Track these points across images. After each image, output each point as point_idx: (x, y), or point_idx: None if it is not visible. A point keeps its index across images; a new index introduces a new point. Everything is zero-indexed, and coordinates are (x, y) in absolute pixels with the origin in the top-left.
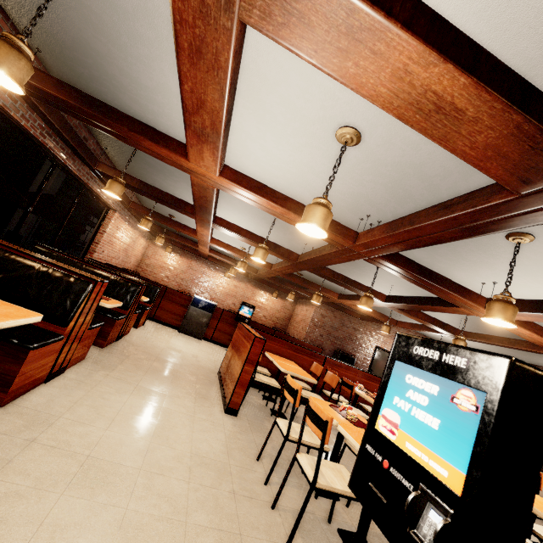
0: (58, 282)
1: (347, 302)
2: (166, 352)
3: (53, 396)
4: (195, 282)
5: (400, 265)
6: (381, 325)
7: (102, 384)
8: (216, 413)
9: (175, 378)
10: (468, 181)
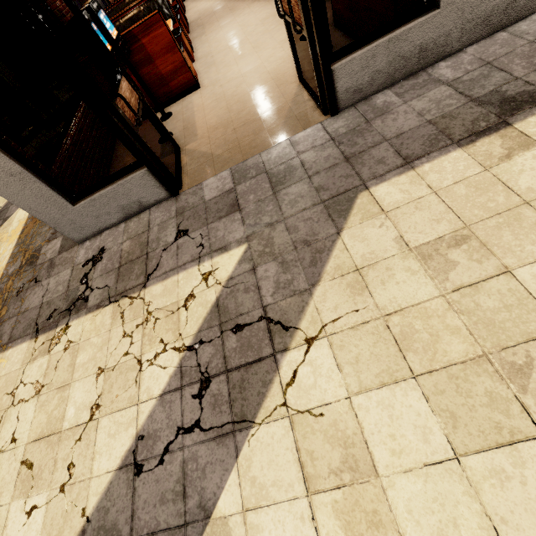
0: (153, 7)
1: None
2: (215, 6)
3: (201, 51)
4: None
5: None
6: None
7: (209, 38)
8: (263, 2)
9: (232, 10)
10: None
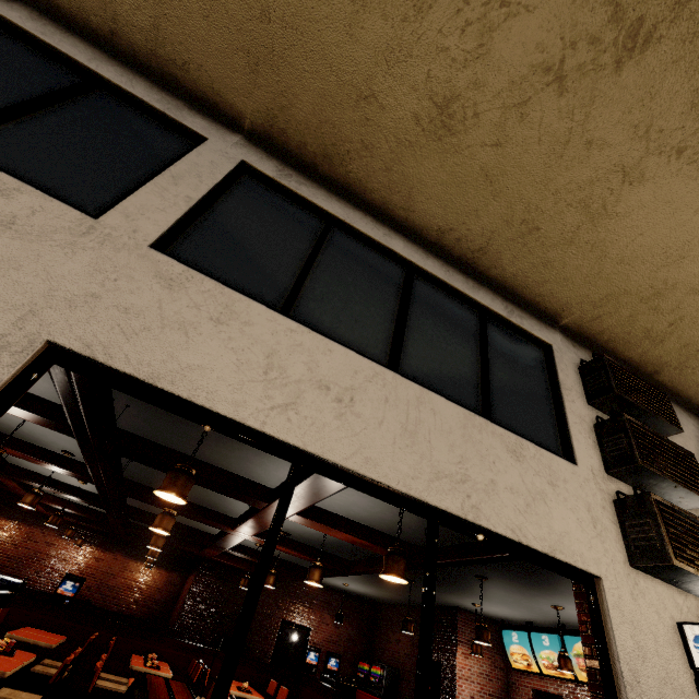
0: None
1: (208, 554)
2: None
3: None
4: (31, 561)
5: (141, 494)
6: (289, 587)
7: None
8: None
9: None
10: (125, 427)
